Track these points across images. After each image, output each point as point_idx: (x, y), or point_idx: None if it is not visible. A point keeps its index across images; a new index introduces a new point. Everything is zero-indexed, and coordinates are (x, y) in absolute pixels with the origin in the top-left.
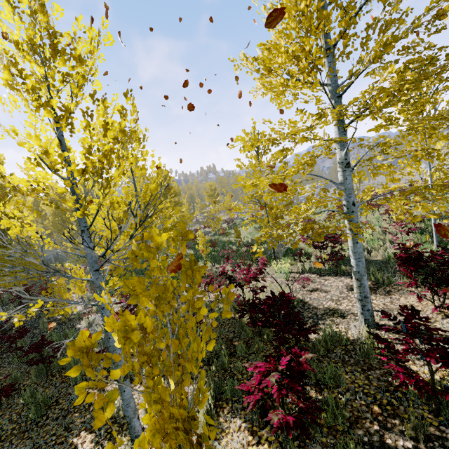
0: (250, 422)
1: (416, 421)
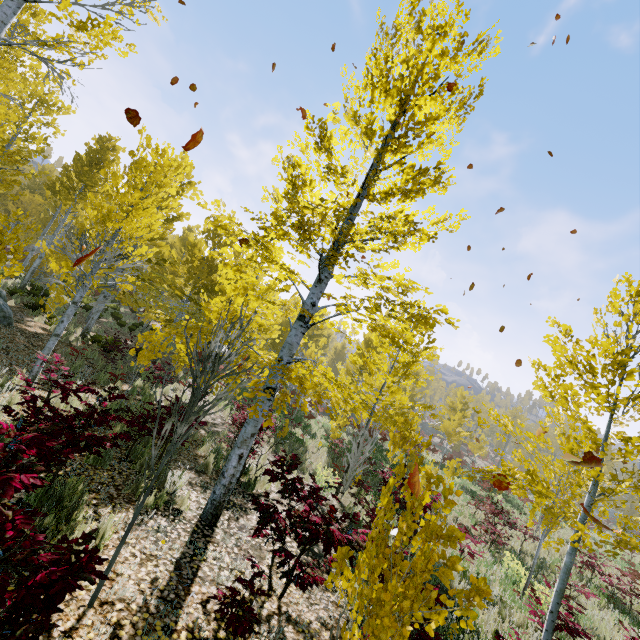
0: None
1: None
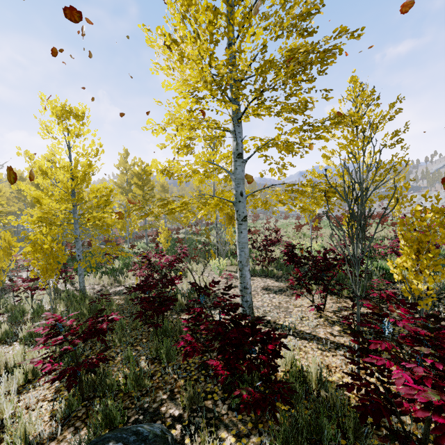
0: (64, 383)
1: (192, 391)
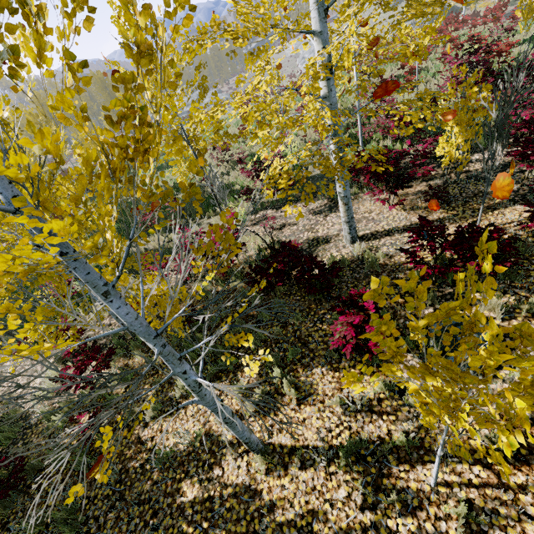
0: (327, 364)
1: (432, 294)
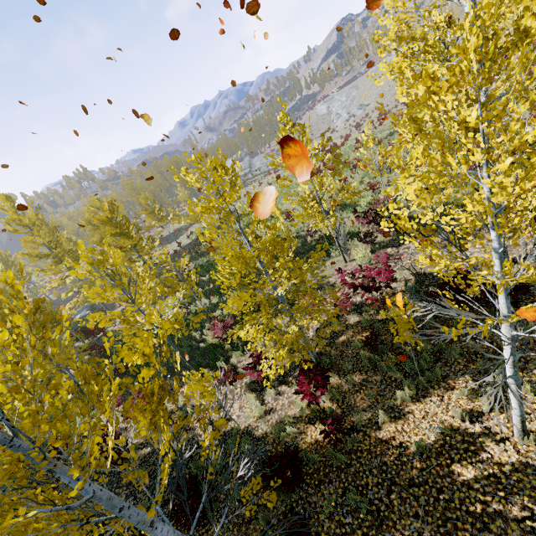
0: None
1: None
